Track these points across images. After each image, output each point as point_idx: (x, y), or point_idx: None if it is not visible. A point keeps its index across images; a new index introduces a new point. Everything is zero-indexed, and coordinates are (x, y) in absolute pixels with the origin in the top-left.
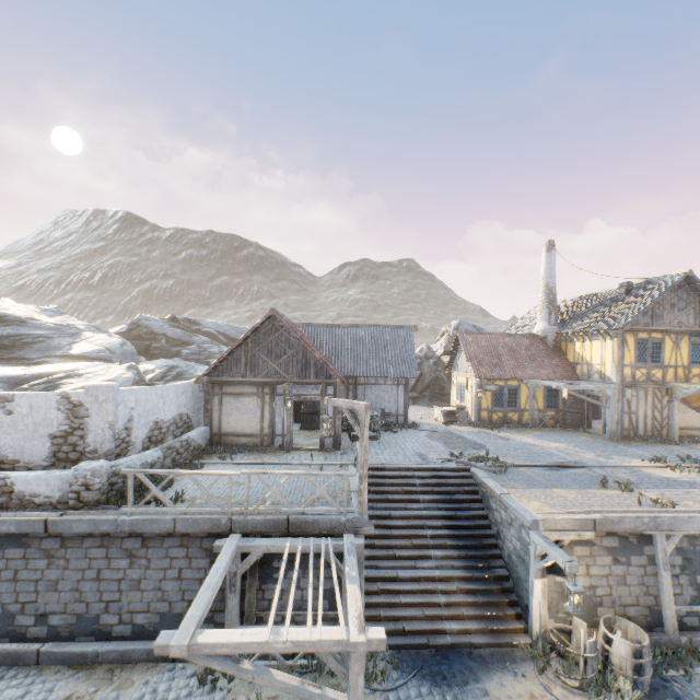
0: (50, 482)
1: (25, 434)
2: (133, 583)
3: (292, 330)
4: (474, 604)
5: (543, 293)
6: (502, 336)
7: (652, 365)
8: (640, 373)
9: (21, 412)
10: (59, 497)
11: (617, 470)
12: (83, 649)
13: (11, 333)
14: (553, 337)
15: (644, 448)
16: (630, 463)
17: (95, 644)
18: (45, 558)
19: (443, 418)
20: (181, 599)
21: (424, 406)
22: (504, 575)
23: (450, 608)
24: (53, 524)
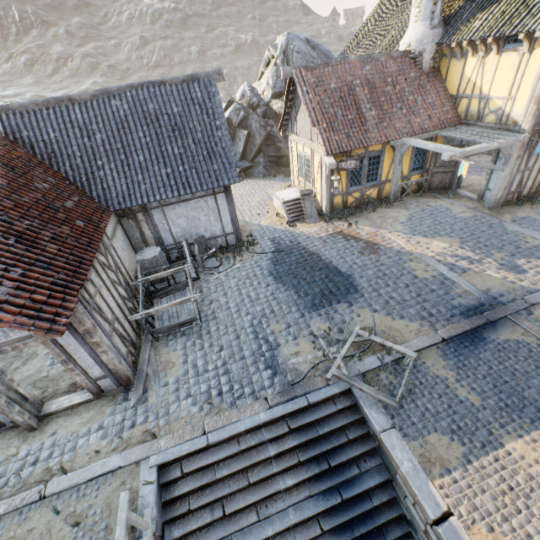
0: None
1: None
2: None
3: None
4: None
5: None
6: (360, 63)
7: None
8: None
9: None
10: None
11: None
12: None
13: None
14: (433, 51)
15: (539, 225)
16: None
17: None
18: None
19: (286, 215)
20: None
21: (260, 178)
22: None
23: None
24: None
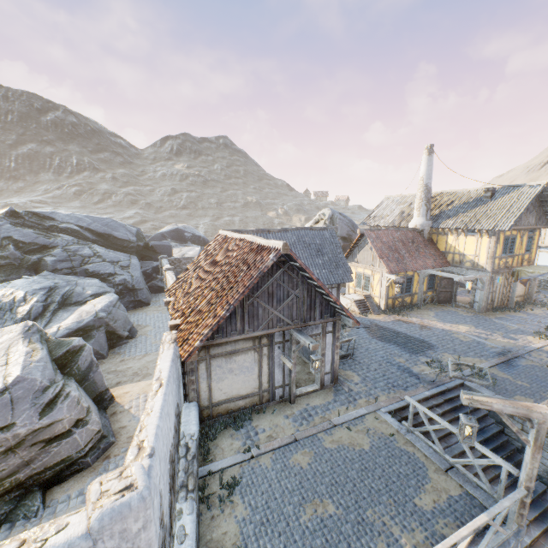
0: None
1: None
2: None
3: (308, 271)
4: (543, 531)
5: (422, 192)
6: (394, 231)
7: (508, 256)
8: (502, 262)
9: None
10: None
11: (541, 355)
12: None
13: None
14: (429, 230)
15: (511, 321)
16: (531, 342)
17: None
18: None
19: (358, 308)
20: None
21: None
22: (544, 489)
23: (534, 547)
24: None
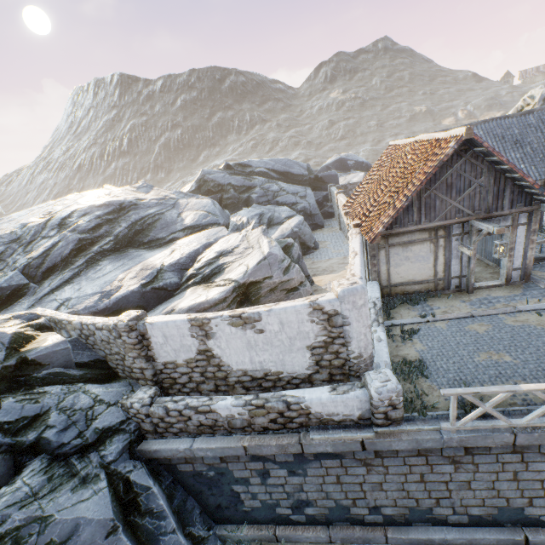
0: (347, 404)
1: (281, 349)
2: (462, 484)
3: (496, 153)
4: None
5: None
6: None
7: None
8: None
9: (271, 330)
10: (359, 414)
11: None
12: (429, 536)
13: (136, 218)
14: None
15: None
16: None
17: (435, 531)
18: (362, 466)
19: None
20: (518, 496)
21: None
22: None
23: None
24: (369, 444)
